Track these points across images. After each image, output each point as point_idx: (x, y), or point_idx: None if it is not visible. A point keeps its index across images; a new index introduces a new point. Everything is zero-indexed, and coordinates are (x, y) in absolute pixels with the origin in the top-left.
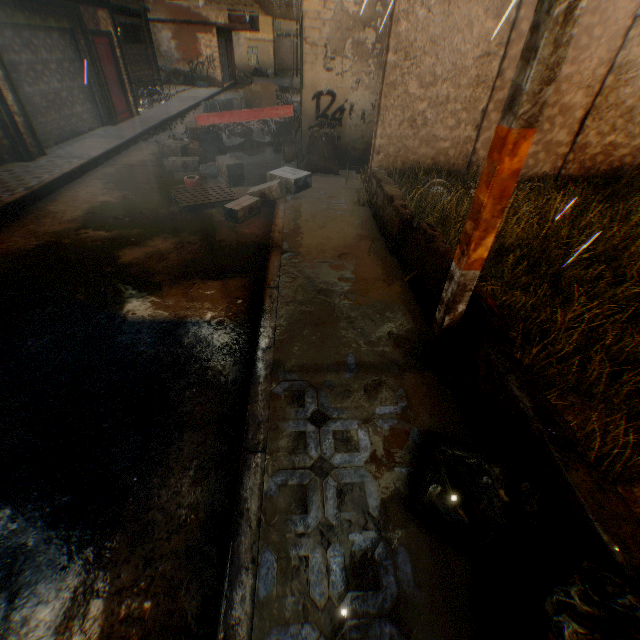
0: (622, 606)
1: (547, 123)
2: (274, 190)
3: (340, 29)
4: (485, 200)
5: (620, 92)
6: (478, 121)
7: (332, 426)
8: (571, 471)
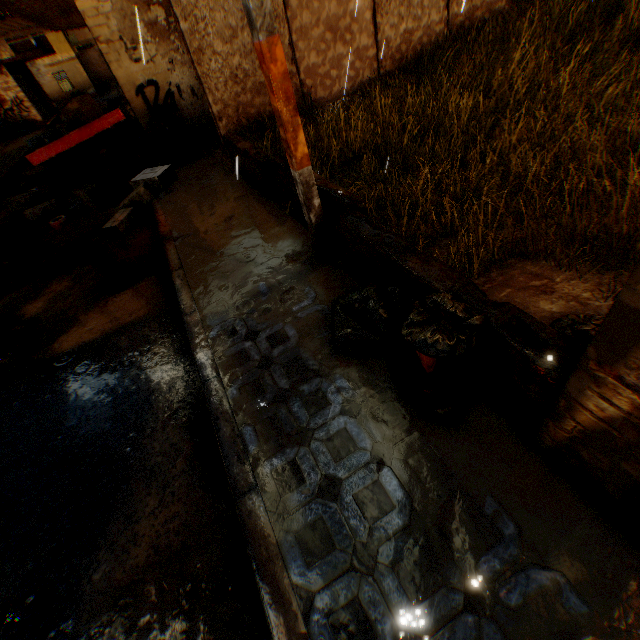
0: (433, 304)
1: (348, 34)
2: (144, 194)
3: (126, 17)
4: (278, 106)
5: None
6: (290, 55)
7: (264, 335)
8: (409, 262)
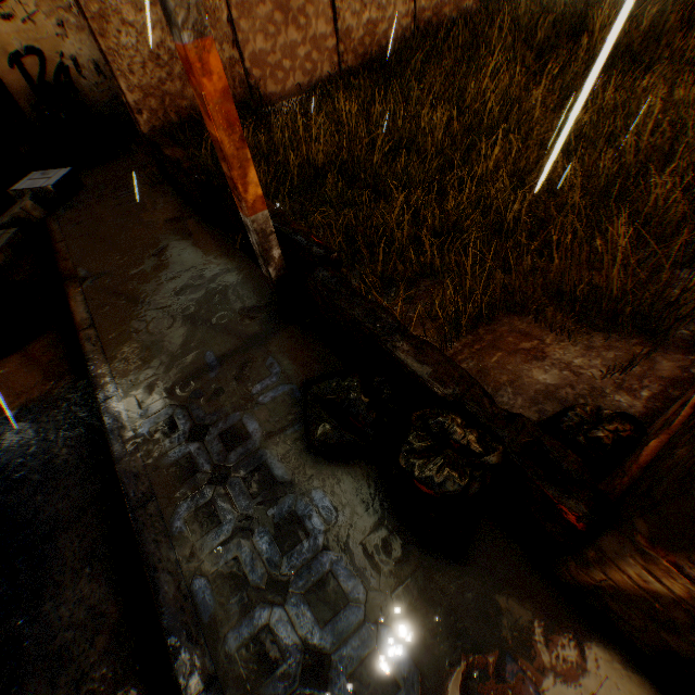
0: (439, 428)
1: (302, 17)
2: (33, 209)
3: None
4: (217, 135)
5: None
6: (231, 36)
7: (215, 431)
8: (400, 349)
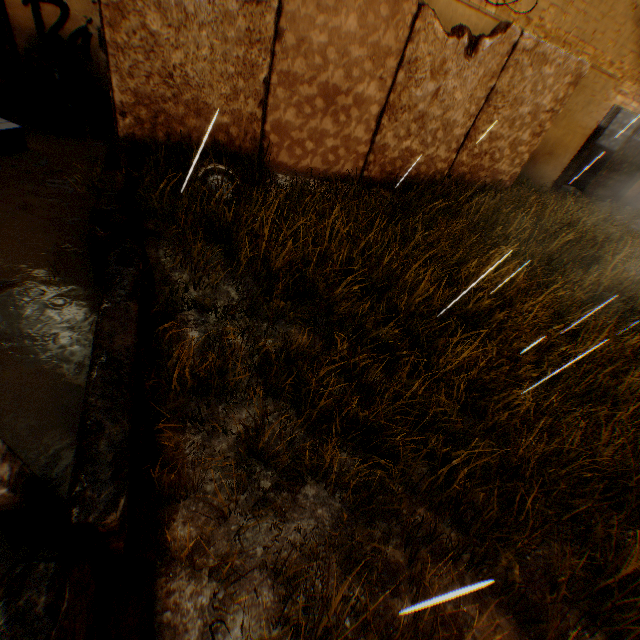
0: None
1: (344, 114)
2: None
3: None
4: None
5: (413, 93)
6: (261, 95)
7: None
8: None
